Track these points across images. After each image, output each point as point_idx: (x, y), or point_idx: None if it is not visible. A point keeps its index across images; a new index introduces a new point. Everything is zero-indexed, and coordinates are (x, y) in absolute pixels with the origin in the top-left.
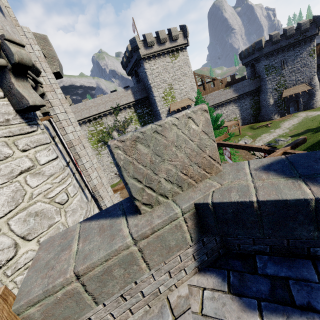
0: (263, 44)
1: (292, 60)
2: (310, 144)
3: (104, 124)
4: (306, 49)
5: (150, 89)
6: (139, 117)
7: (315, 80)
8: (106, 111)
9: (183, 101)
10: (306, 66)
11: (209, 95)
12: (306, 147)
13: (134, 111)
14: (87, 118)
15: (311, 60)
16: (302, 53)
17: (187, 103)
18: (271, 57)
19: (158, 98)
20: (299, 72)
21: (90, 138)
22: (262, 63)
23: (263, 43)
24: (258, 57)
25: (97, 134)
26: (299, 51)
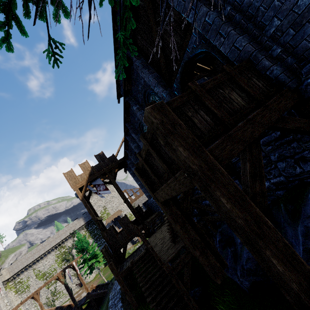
0: None
1: None
2: None
3: (66, 246)
4: None
5: None
6: (90, 232)
7: None
8: (67, 237)
9: (115, 213)
10: None
11: (137, 201)
12: None
13: (86, 230)
14: (54, 246)
15: None
16: None
17: (118, 214)
18: None
19: None
20: None
21: (57, 259)
22: None
23: None
24: None
25: (61, 255)
26: None
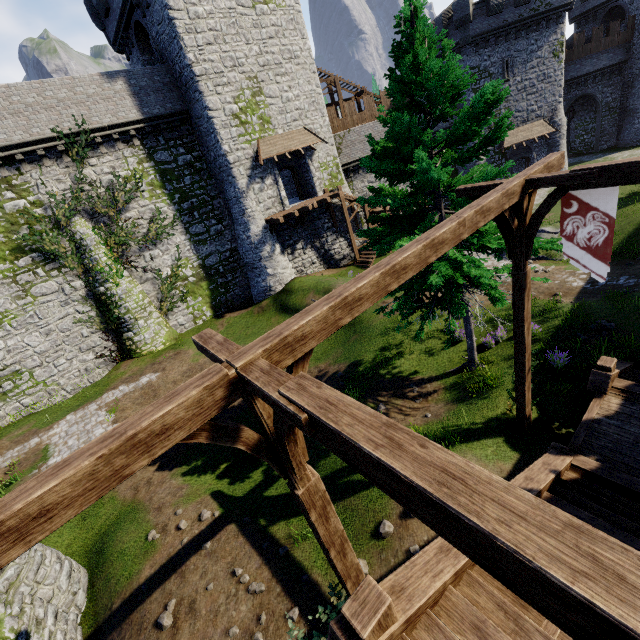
0: (470, 10)
1: (523, 61)
2: (622, 236)
3: (35, 192)
4: (549, 39)
5: (191, 82)
6: (163, 175)
7: (560, 113)
8: (36, 144)
9: (294, 134)
10: (546, 80)
11: (352, 132)
12: (616, 242)
13: (144, 156)
14: None
15: (556, 66)
16: (542, 47)
17: (305, 142)
18: (484, 49)
19: (220, 116)
20: (534, 92)
21: None
22: (466, 61)
23: (470, 6)
24: (456, 45)
25: (6, 224)
26: (536, 41)
